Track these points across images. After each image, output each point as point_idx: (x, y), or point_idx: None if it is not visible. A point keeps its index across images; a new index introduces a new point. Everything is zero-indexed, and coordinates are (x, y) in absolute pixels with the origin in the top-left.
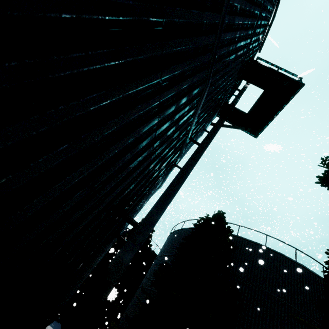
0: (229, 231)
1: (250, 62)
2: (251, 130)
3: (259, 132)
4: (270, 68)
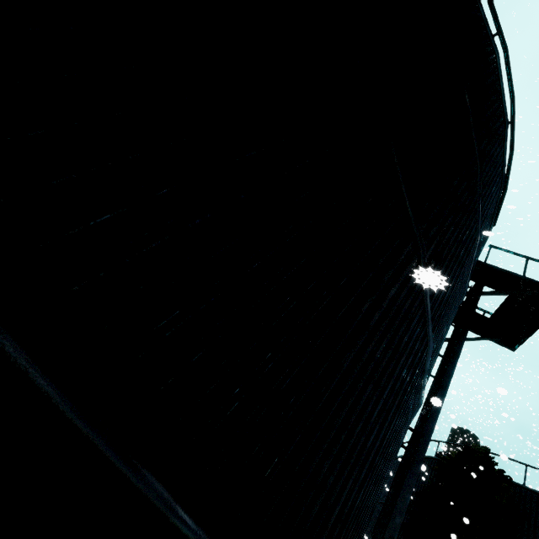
0: (502, 477)
1: (477, 264)
2: (501, 339)
3: (517, 344)
4: (510, 274)
